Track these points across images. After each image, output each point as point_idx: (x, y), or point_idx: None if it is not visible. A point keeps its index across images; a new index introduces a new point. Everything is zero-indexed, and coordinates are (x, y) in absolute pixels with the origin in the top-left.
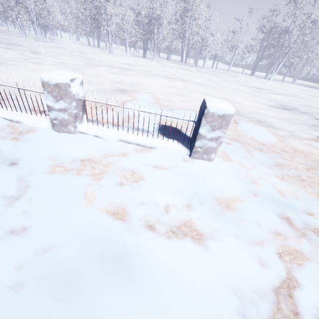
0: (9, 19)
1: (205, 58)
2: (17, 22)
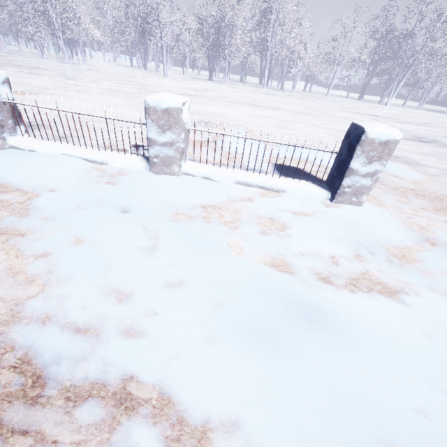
0: (20, 35)
1: (295, 77)
2: (35, 38)
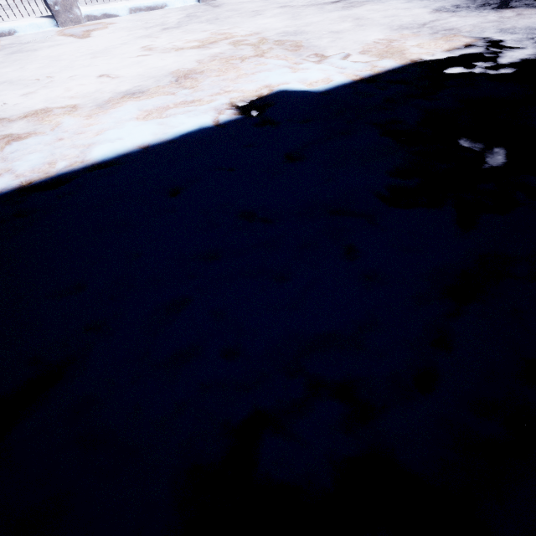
0: None
1: None
2: None
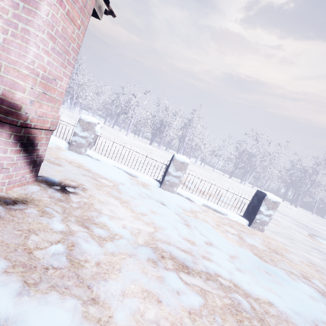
0: None
1: (197, 157)
2: None
